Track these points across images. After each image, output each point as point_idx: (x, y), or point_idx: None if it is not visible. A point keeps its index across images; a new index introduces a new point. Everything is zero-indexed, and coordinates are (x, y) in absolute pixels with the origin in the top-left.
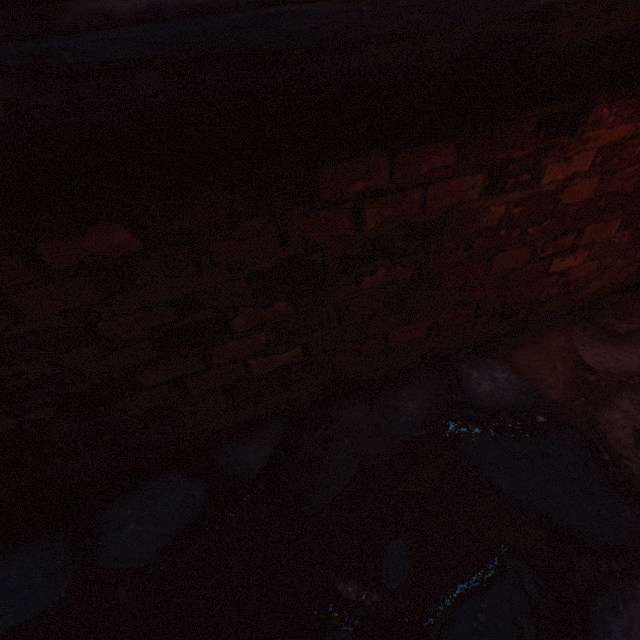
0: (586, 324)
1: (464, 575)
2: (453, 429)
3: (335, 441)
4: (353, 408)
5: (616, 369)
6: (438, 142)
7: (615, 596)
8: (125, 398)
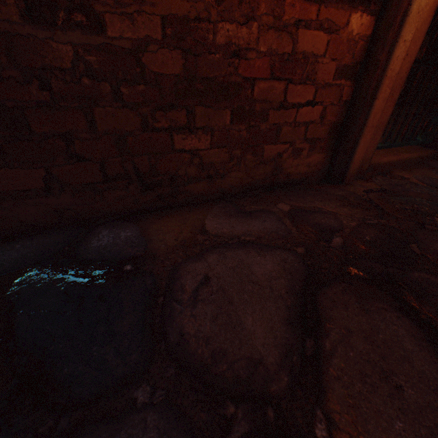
0: (227, 204)
1: None
2: (31, 275)
3: None
4: None
5: (226, 233)
6: None
7: None
8: None
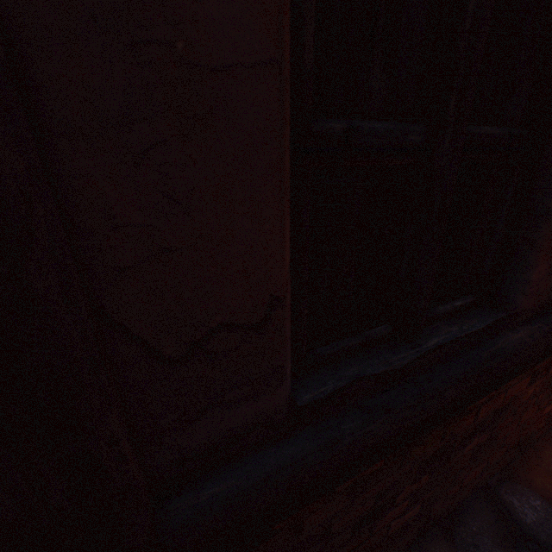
0: None
1: None
2: None
3: None
4: (438, 546)
5: None
6: None
7: None
8: None
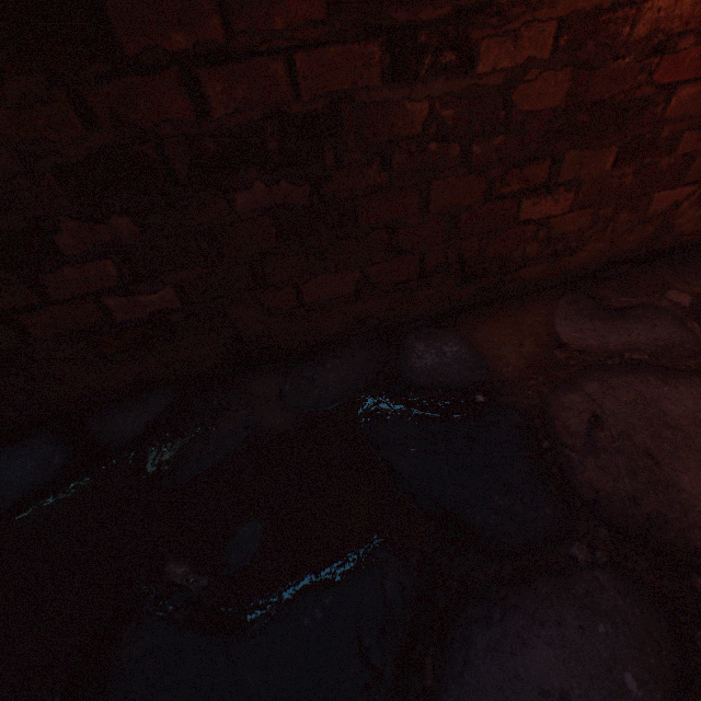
0: (577, 297)
1: (317, 566)
2: (370, 405)
3: (230, 412)
4: (267, 379)
5: (596, 347)
6: None
7: (494, 604)
8: None
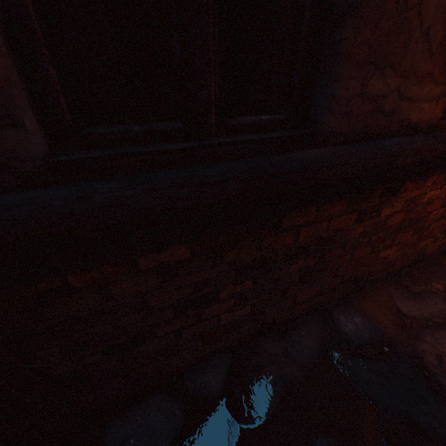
0: (397, 286)
1: None
2: (337, 357)
3: (266, 367)
4: (272, 342)
5: (419, 315)
6: (339, 200)
7: None
8: (144, 344)
